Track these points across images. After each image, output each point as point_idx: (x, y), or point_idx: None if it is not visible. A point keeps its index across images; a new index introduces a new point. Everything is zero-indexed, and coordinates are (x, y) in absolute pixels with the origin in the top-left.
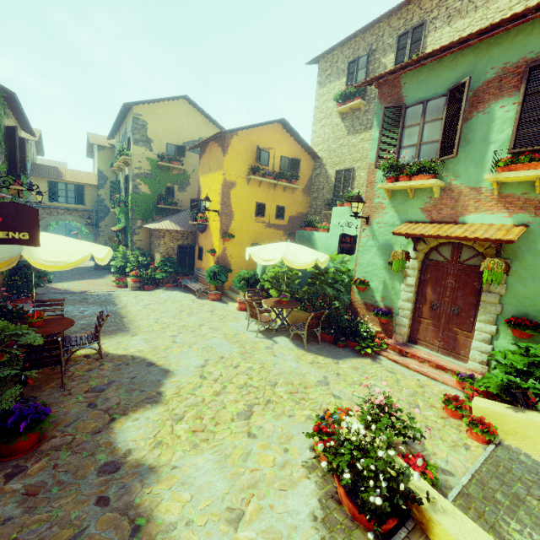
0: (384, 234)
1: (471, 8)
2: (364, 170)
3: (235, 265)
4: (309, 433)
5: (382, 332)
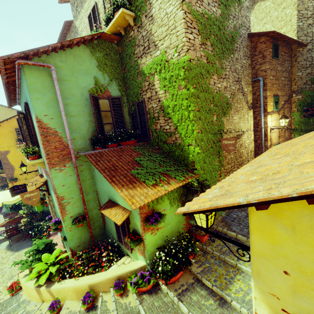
0: None
1: None
2: None
3: None
4: None
5: None
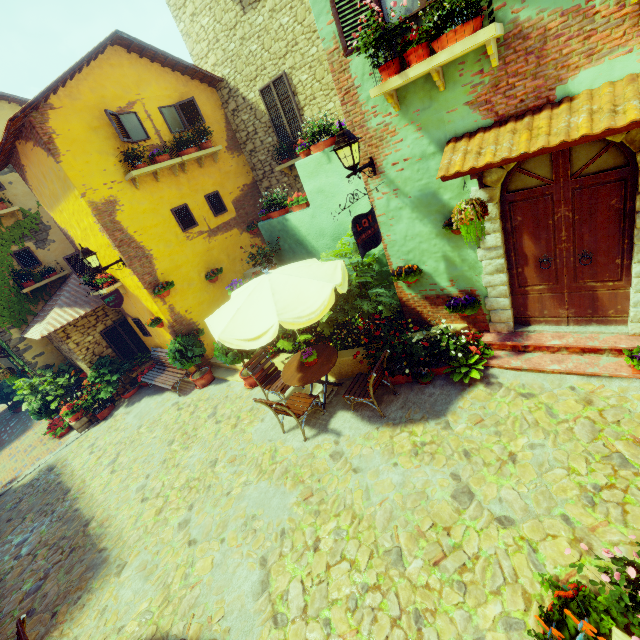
0: (414, 180)
1: None
2: (303, 69)
3: (202, 318)
4: None
5: (469, 326)
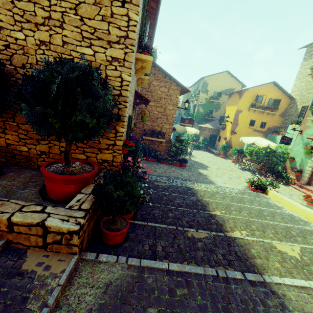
0: (307, 139)
1: None
2: None
3: (234, 145)
4: (246, 182)
5: (295, 179)
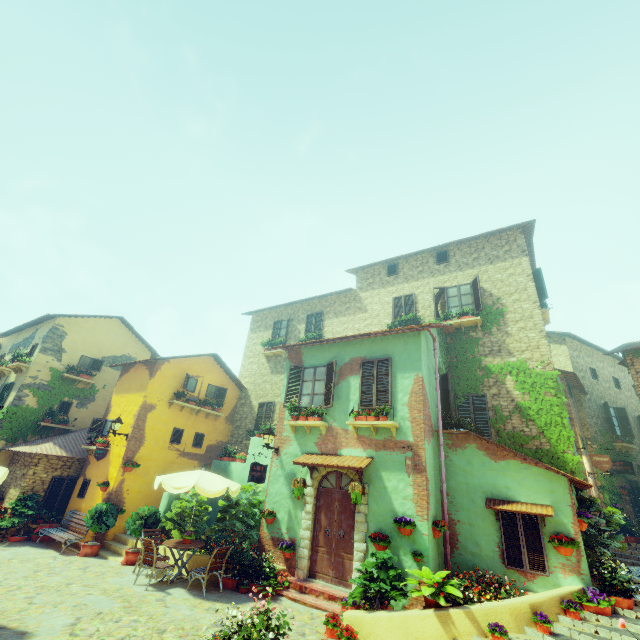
0: (290, 464)
1: (347, 313)
2: None
3: (131, 503)
4: None
5: (287, 569)
